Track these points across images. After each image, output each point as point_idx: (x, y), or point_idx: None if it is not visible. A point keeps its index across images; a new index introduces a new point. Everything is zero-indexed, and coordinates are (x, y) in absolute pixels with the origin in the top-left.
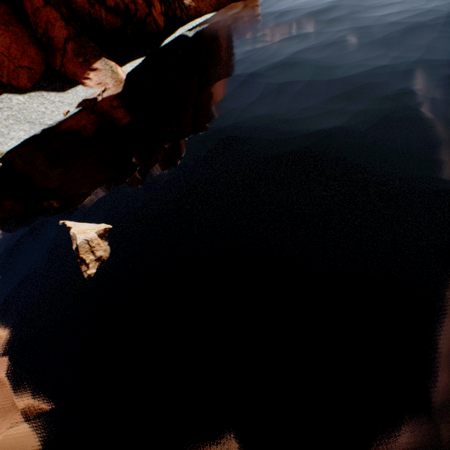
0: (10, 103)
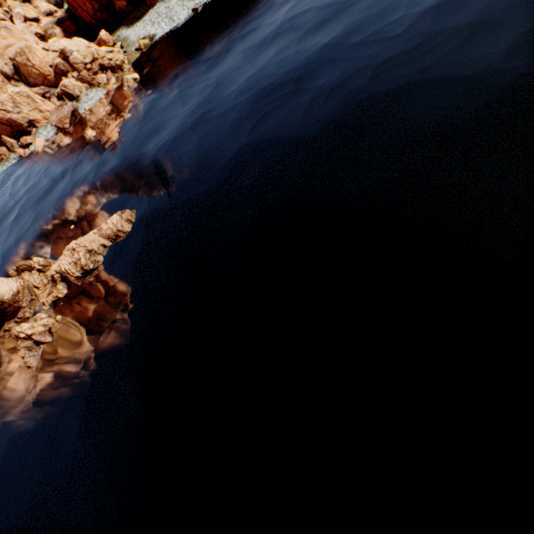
0: (171, 5)
